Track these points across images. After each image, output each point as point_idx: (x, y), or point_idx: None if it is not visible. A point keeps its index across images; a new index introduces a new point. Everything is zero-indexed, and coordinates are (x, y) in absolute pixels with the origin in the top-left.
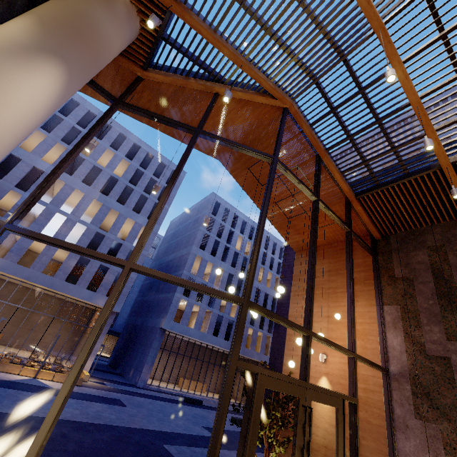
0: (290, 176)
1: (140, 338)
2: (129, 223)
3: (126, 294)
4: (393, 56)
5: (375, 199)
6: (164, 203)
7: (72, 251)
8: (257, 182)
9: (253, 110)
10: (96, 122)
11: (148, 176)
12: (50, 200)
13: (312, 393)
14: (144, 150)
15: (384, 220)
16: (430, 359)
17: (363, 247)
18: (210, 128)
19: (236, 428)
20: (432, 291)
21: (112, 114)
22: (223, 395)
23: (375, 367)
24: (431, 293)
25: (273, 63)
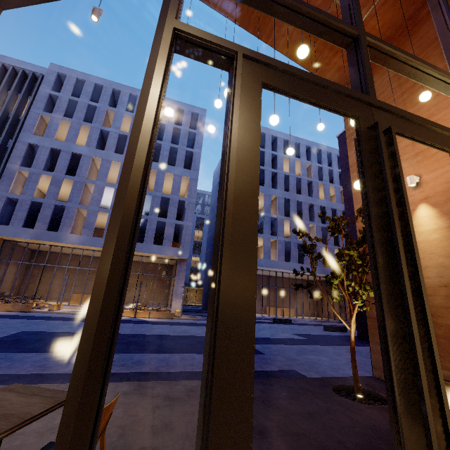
0: None
1: None
2: (170, 179)
3: (189, 241)
4: None
5: None
6: None
7: None
8: None
9: None
10: None
11: (170, 127)
12: None
13: (387, 117)
14: None
15: None
16: None
17: None
18: None
19: (331, 334)
20: None
21: None
22: (147, 68)
23: None
24: None
25: None
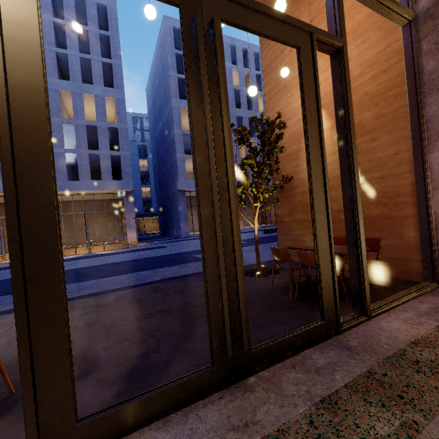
0: None
1: (169, 207)
2: (92, 102)
3: (130, 172)
4: None
5: None
6: None
7: None
8: None
9: None
10: None
11: (72, 28)
12: None
13: (220, 4)
14: None
15: None
16: None
17: None
18: None
19: (268, 235)
20: None
21: None
22: None
23: (387, 2)
24: None
25: None
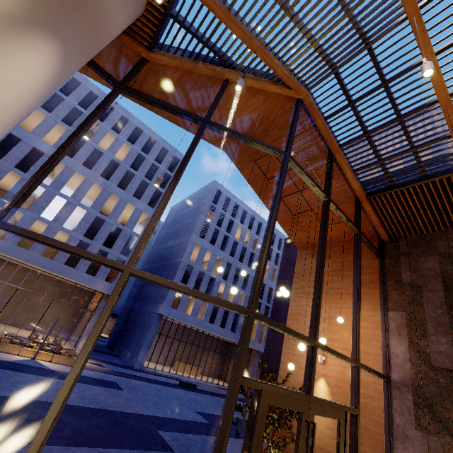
0: (302, 174)
1: (137, 322)
2: (129, 209)
3: None
4: (426, 46)
5: (387, 200)
6: (167, 201)
7: (67, 252)
8: (263, 176)
9: (264, 99)
10: (96, 108)
11: (149, 162)
12: (50, 182)
13: (315, 406)
14: (146, 134)
15: (394, 222)
16: (435, 370)
17: (371, 249)
18: (217, 117)
19: None
20: (441, 300)
21: (113, 99)
22: (225, 415)
23: (378, 375)
24: (440, 302)
25: (290, 49)
